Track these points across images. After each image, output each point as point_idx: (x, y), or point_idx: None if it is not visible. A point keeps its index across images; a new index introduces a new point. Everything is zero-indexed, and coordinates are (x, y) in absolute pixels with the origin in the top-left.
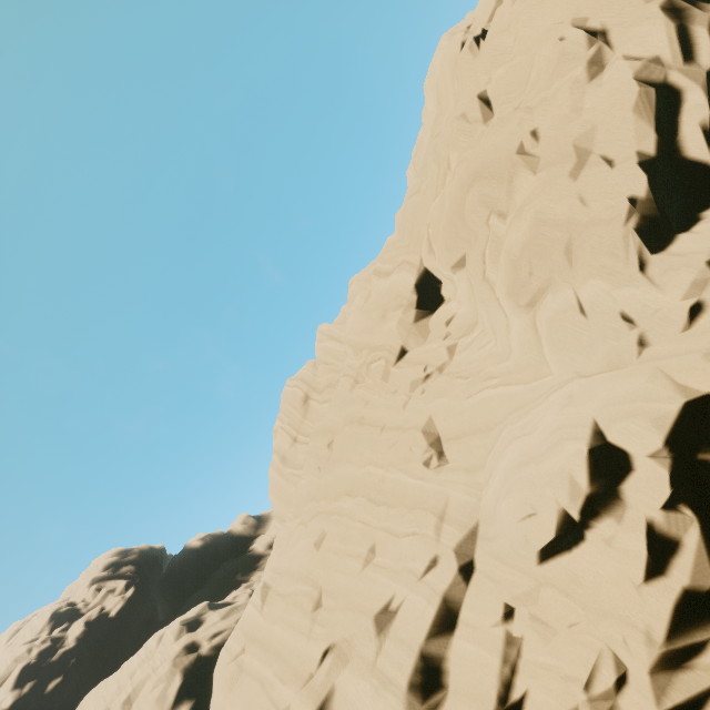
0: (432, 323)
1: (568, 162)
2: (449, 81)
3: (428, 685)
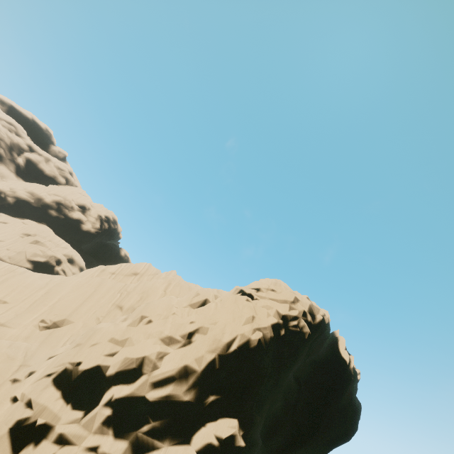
0: None
1: (120, 336)
2: None
3: None
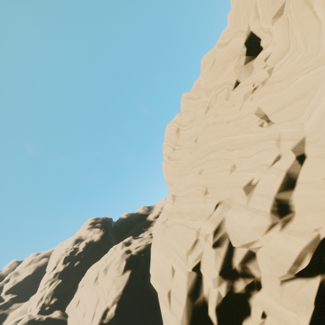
0: (255, 62)
1: None
2: None
3: (282, 211)
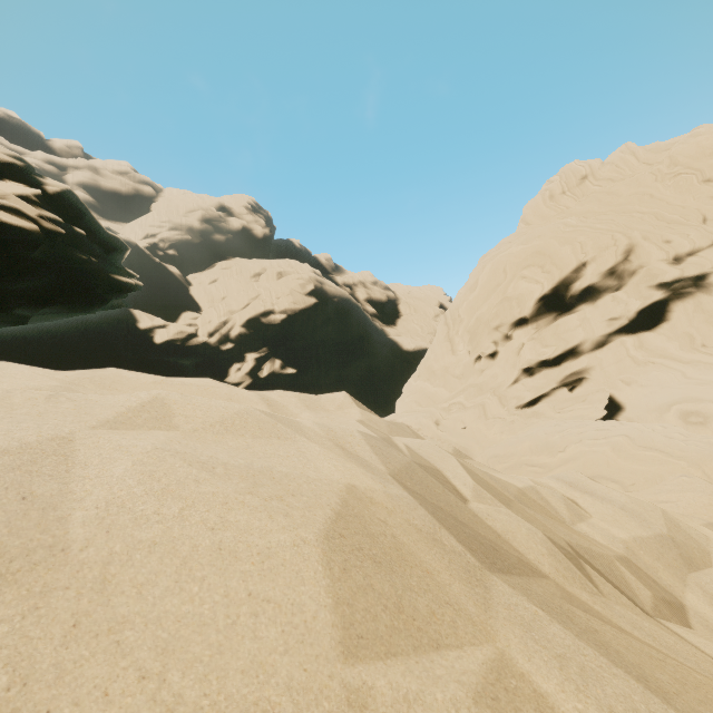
0: None
1: None
2: None
3: (674, 259)
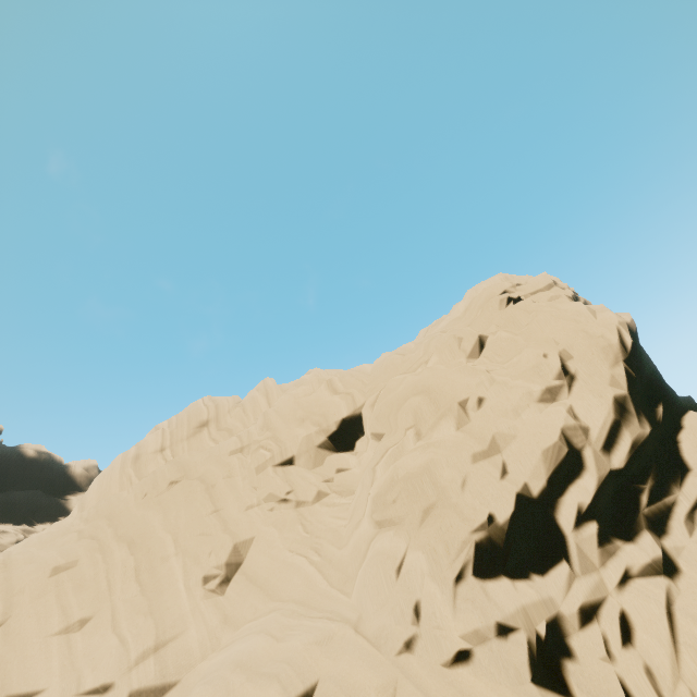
0: (329, 459)
1: (480, 444)
2: (479, 306)
3: None
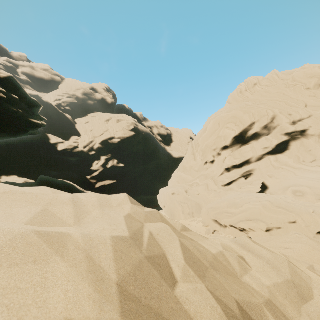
0: None
1: None
2: None
3: (292, 122)
